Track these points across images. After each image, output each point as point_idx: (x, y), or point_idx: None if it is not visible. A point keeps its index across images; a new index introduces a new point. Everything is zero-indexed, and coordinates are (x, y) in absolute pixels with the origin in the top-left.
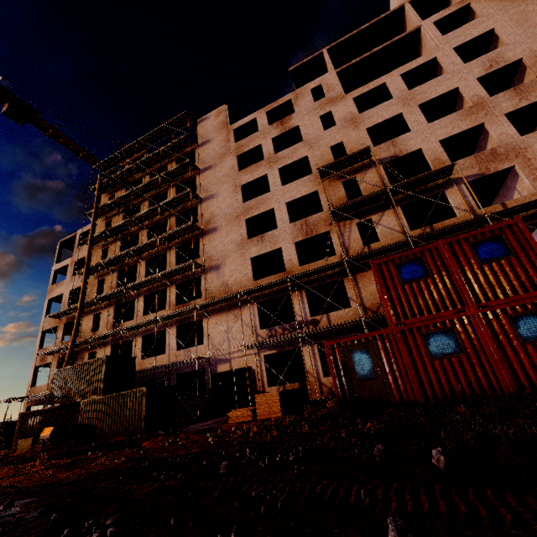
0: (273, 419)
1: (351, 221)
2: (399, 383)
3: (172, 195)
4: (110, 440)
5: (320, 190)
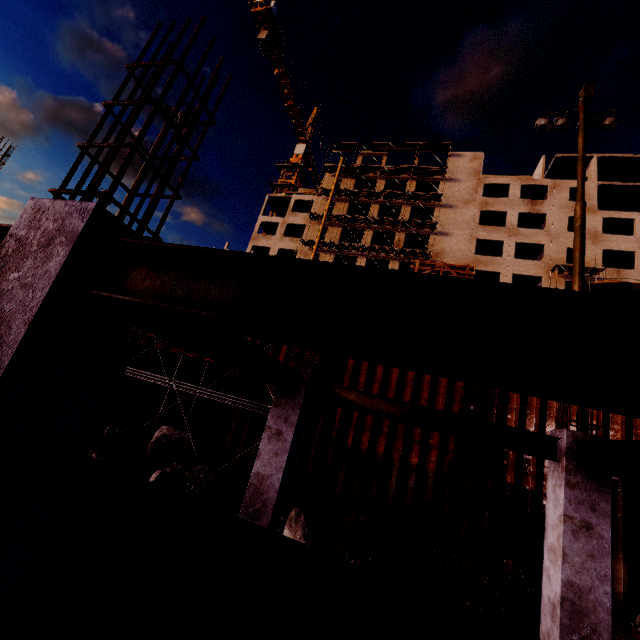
0: None
1: None
2: None
3: (406, 213)
4: None
5: (546, 278)
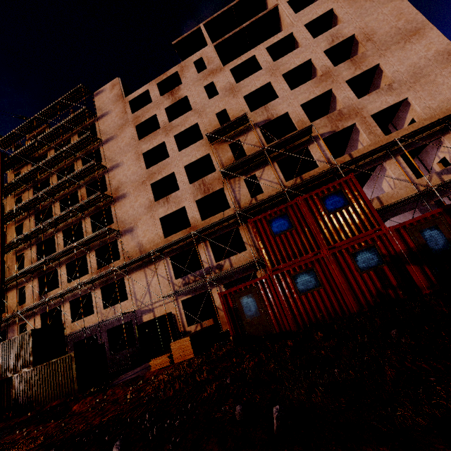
0: (185, 363)
1: (239, 177)
2: (278, 317)
3: (79, 167)
4: (46, 406)
5: (212, 153)
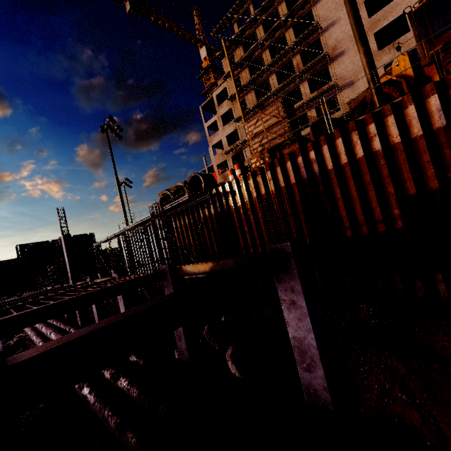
0: None
1: None
2: None
3: (290, 37)
4: None
5: None
